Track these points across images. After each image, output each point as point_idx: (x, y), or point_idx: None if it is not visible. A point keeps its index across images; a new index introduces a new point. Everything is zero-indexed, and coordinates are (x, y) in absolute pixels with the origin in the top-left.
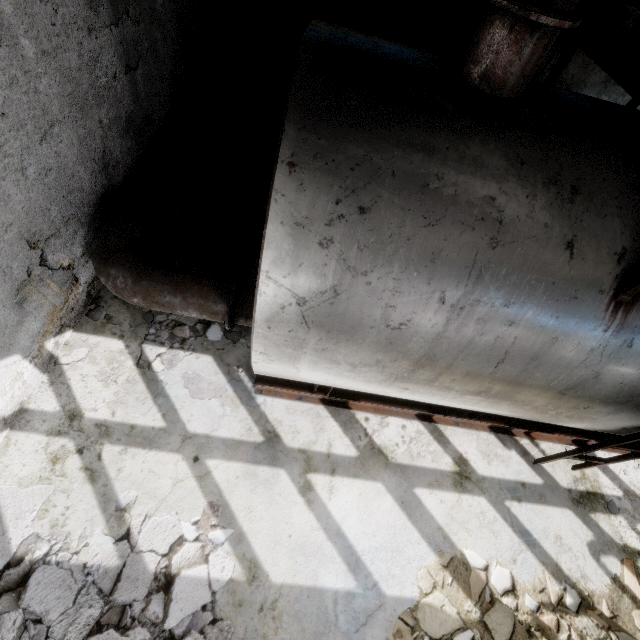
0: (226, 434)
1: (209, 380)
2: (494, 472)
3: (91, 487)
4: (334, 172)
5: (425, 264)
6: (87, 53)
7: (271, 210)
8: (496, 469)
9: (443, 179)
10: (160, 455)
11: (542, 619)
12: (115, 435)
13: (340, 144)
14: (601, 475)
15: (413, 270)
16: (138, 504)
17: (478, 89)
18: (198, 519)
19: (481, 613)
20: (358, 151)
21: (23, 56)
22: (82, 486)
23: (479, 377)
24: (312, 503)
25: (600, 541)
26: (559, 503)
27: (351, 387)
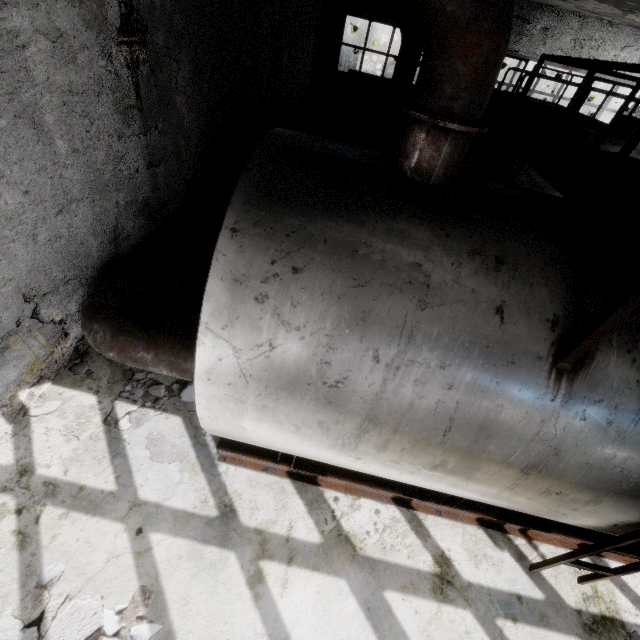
0: (178, 504)
1: (173, 442)
2: (483, 578)
3: (18, 555)
4: (271, 237)
5: (356, 322)
6: (114, 152)
7: (212, 267)
8: (485, 574)
9: (371, 246)
10: (102, 523)
11: None
12: (61, 496)
13: (278, 215)
14: (618, 594)
15: (345, 327)
16: (62, 581)
17: (410, 178)
18: (124, 607)
19: None
20: (294, 221)
21: (56, 152)
22: (8, 553)
23: (429, 447)
24: (260, 599)
25: None
26: (566, 628)
27: (304, 454)
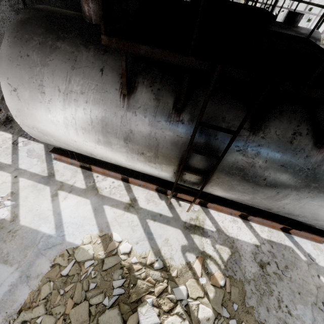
0: (33, 171)
1: (37, 152)
2: (148, 207)
3: None
4: (20, 42)
5: (50, 75)
6: None
7: (0, 54)
8: (150, 206)
9: (56, 45)
10: (3, 173)
11: (134, 266)
12: None
13: (24, 34)
14: (207, 220)
15: (47, 77)
16: None
17: (86, 21)
18: (4, 196)
19: (105, 257)
20: (29, 36)
21: None
22: None
23: (90, 131)
24: (54, 201)
25: (190, 246)
26: (176, 226)
27: (63, 143)
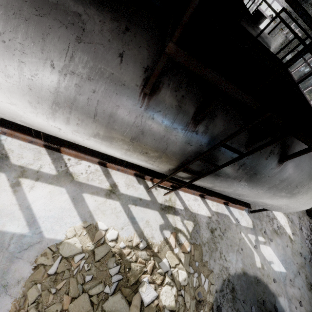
0: None
1: None
2: (129, 192)
3: None
4: None
5: (39, 39)
6: None
7: None
8: (130, 191)
9: None
10: None
11: (123, 251)
12: None
13: None
14: (177, 200)
15: (31, 41)
16: None
17: None
18: None
19: (94, 247)
20: None
21: None
22: None
23: (89, 124)
24: (17, 192)
25: (166, 225)
26: (154, 208)
27: (35, 126)
